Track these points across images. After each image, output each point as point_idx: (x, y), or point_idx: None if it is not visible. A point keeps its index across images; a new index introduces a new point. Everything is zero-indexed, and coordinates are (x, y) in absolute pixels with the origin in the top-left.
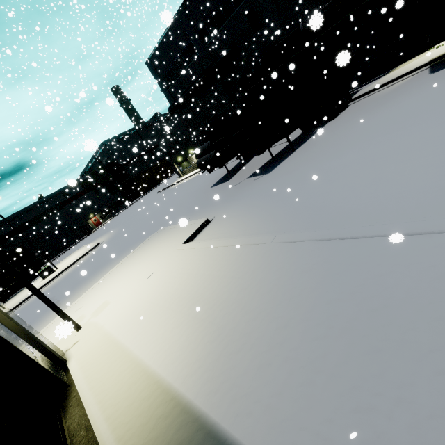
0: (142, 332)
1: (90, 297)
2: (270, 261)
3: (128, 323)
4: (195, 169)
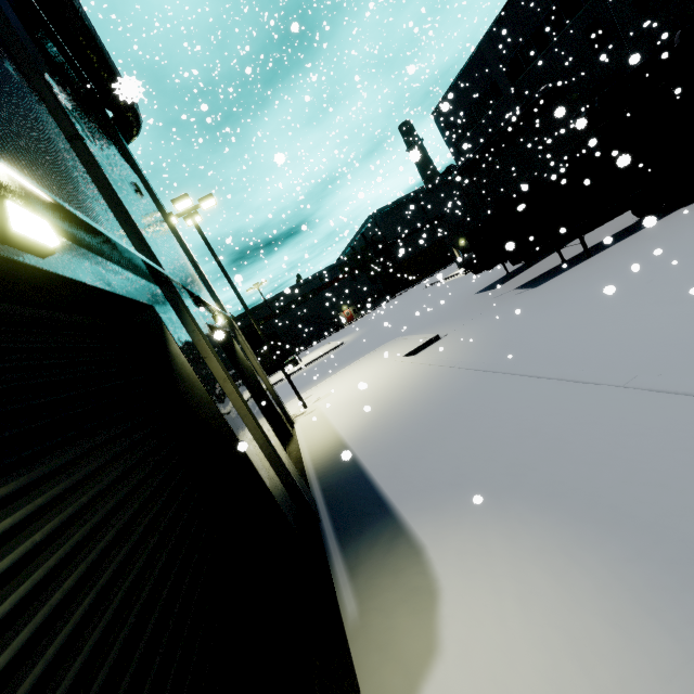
0: (341, 413)
1: (319, 389)
2: (440, 380)
3: (336, 408)
4: None
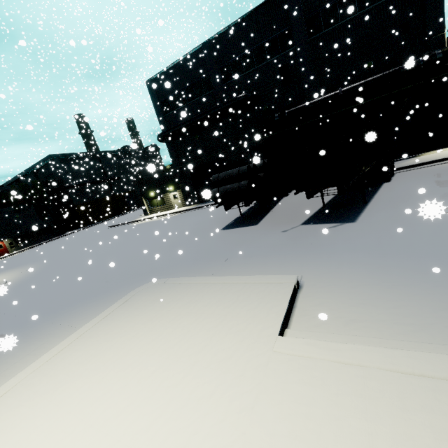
0: None
1: None
2: None
3: None
4: (169, 209)
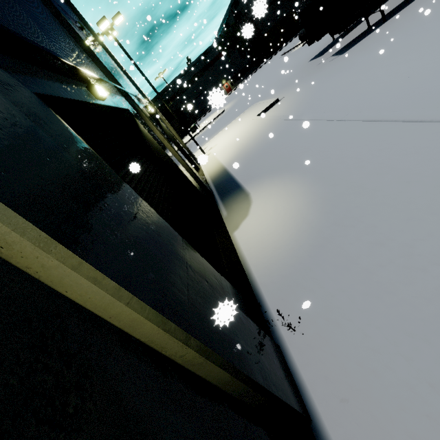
0: (222, 153)
1: (211, 142)
2: (271, 128)
3: (220, 151)
4: None
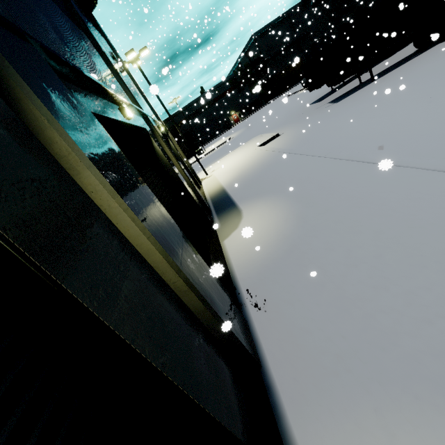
0: (223, 175)
1: (214, 165)
2: (268, 158)
3: (221, 174)
4: None
